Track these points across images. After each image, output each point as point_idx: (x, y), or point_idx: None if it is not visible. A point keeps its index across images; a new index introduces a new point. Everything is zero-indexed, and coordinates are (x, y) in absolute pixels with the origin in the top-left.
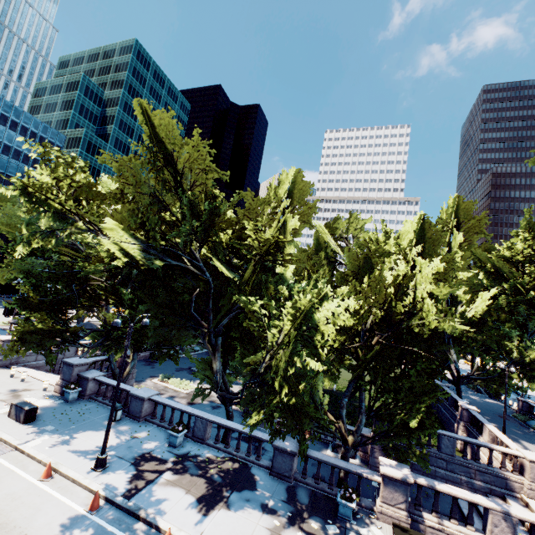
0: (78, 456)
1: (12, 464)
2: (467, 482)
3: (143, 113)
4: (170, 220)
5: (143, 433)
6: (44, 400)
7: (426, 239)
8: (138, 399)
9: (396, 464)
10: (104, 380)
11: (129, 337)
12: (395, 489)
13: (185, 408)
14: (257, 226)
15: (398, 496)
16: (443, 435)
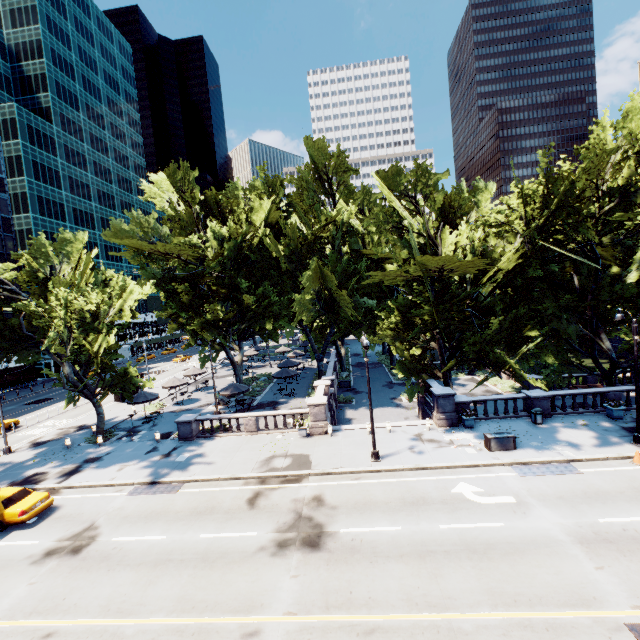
0: (610, 446)
1: (599, 468)
2: None
3: None
4: (592, 212)
5: (578, 421)
6: (458, 434)
7: None
8: (542, 400)
9: None
10: (483, 398)
11: (636, 331)
12: None
13: (588, 390)
14: None
15: None
16: None
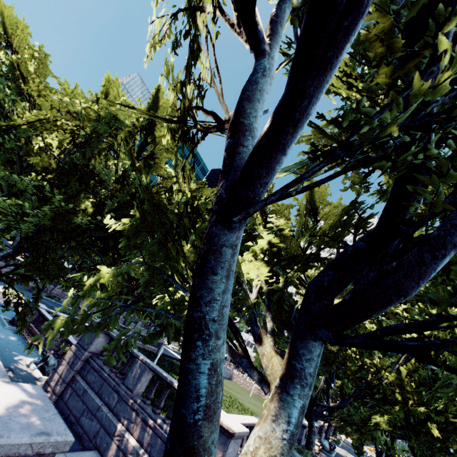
0: None
1: None
2: (120, 436)
3: (1, 7)
4: None
5: None
6: None
7: (161, 106)
8: None
9: None
10: None
11: None
12: None
13: None
14: None
15: None
16: (138, 359)
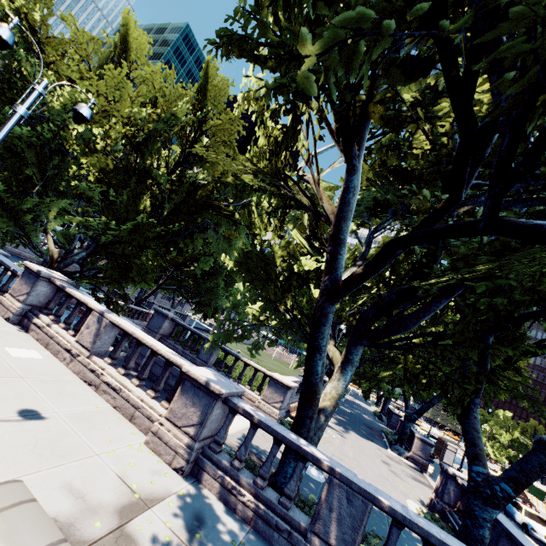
0: None
1: None
2: None
3: None
4: None
5: None
6: None
7: (213, 88)
8: None
9: (62, 276)
10: None
11: None
12: (27, 281)
13: None
14: (91, 70)
15: (25, 288)
16: (207, 340)
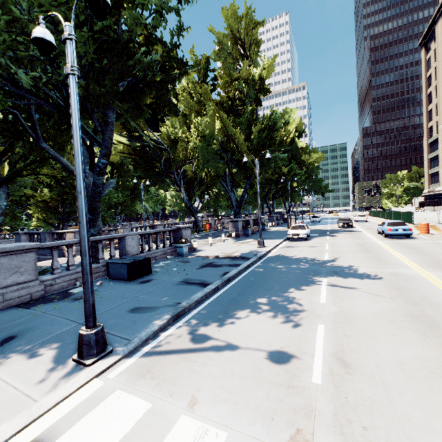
0: None
1: None
2: (49, 259)
3: None
4: None
5: None
6: None
7: None
8: None
9: None
10: None
11: None
12: None
13: None
14: None
15: None
16: (41, 233)
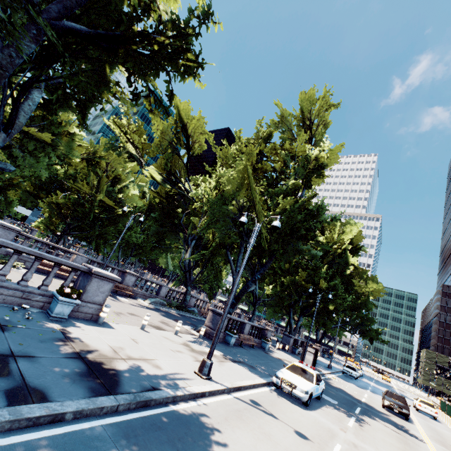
0: None
1: None
2: None
3: None
4: None
5: None
6: None
7: None
8: None
9: None
10: None
11: None
12: None
13: None
14: None
15: None
16: None
